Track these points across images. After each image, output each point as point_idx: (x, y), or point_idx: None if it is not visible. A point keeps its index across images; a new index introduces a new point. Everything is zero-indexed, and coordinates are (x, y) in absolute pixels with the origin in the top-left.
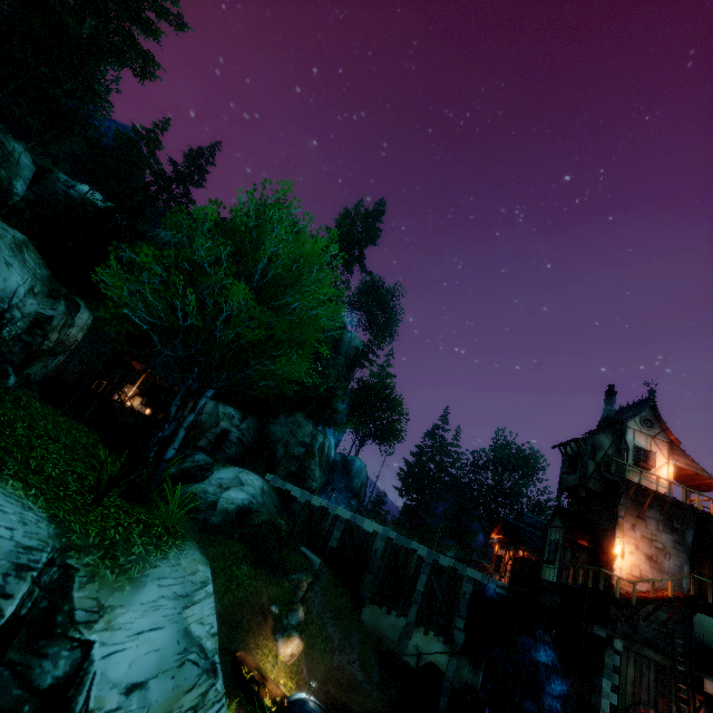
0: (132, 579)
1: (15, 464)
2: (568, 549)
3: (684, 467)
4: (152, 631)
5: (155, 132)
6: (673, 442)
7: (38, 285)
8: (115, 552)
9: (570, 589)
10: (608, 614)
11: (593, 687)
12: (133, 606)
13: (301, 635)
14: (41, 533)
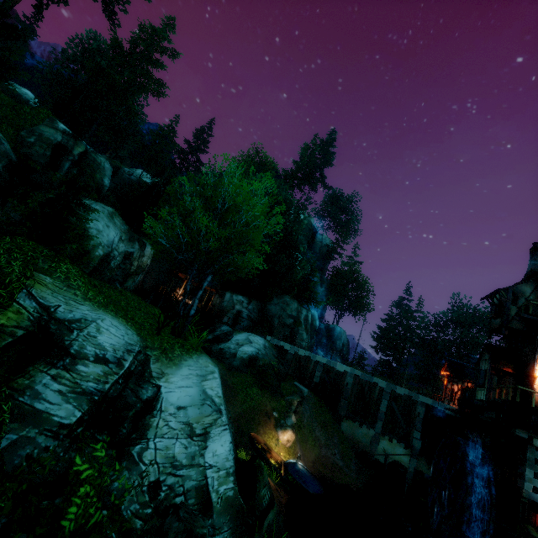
0: (175, 364)
1: (121, 313)
2: (495, 375)
3: None
4: (187, 387)
5: (172, 126)
6: None
7: (123, 235)
8: (167, 352)
9: (496, 404)
10: (530, 422)
11: (519, 475)
12: (177, 375)
13: (293, 430)
14: (135, 339)
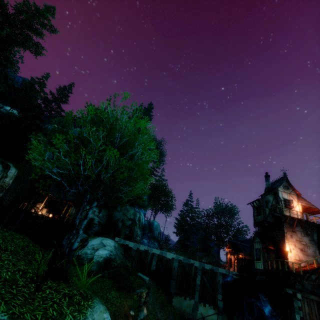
0: None
1: None
2: (265, 252)
3: (305, 205)
4: None
5: (42, 79)
6: (298, 194)
7: None
8: None
9: (271, 272)
10: (290, 281)
11: (291, 319)
12: None
13: None
14: None
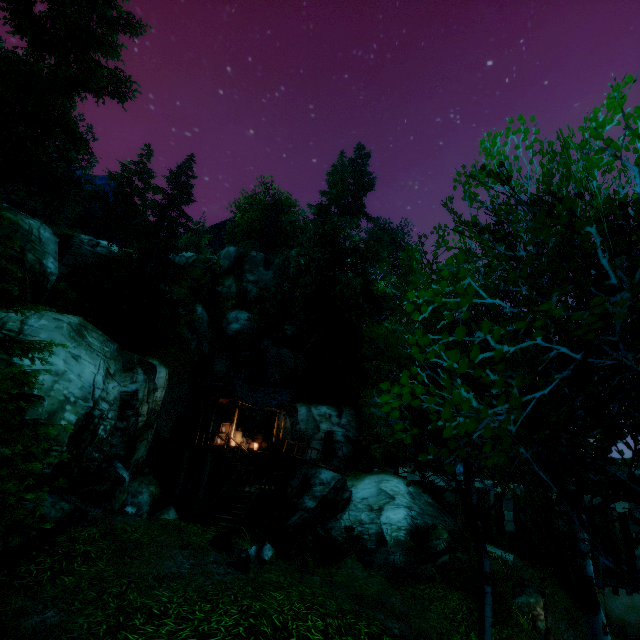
0: None
1: None
2: None
3: None
4: None
5: (142, 161)
6: None
7: (111, 365)
8: None
9: None
10: None
11: None
12: None
13: None
14: None
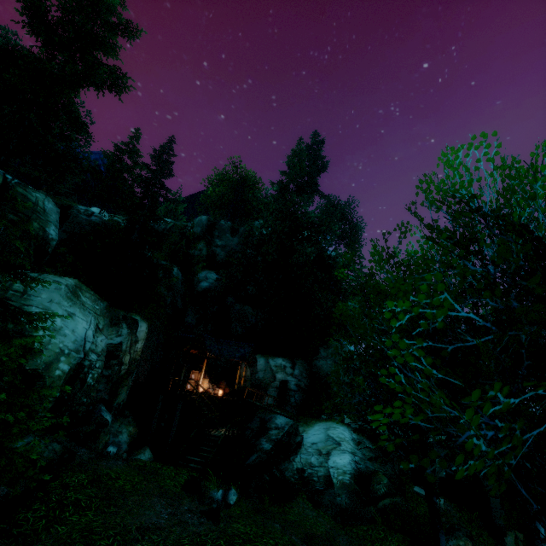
0: None
1: None
2: None
3: None
4: None
5: (132, 143)
6: None
7: (100, 320)
8: None
9: None
10: None
11: None
12: None
13: None
14: None
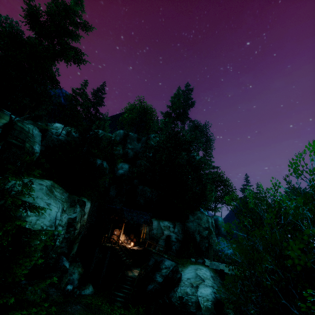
0: None
1: None
2: None
3: None
4: None
5: (83, 88)
6: None
7: (65, 205)
8: None
9: None
10: None
11: None
12: None
13: None
14: None
